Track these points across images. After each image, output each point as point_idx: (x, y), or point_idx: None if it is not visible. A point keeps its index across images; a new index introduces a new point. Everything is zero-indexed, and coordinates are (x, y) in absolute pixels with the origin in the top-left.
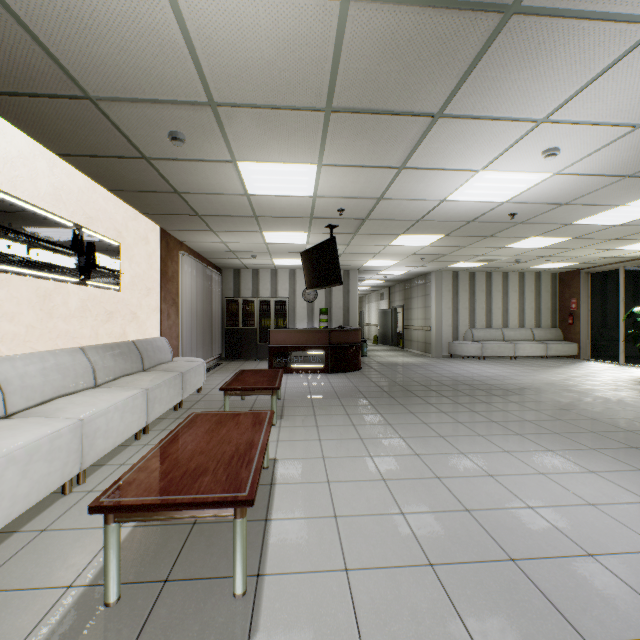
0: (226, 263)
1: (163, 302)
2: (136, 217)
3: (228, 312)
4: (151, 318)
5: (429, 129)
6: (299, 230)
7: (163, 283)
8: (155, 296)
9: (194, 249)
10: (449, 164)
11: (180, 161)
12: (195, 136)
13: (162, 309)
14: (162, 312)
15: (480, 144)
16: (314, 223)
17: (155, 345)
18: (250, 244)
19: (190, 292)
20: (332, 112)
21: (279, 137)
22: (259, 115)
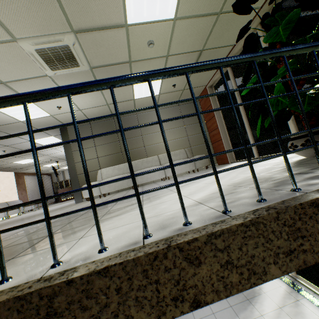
0: (49, 172)
1: (18, 190)
2: (3, 173)
3: (55, 187)
4: (14, 195)
5: (39, 153)
6: (51, 163)
7: (18, 186)
8: (15, 190)
9: (32, 172)
10: (54, 153)
11: (2, 165)
12: (0, 163)
13: (18, 192)
14: (18, 193)
15: (52, 151)
16: (51, 162)
17: (15, 202)
18: (45, 168)
19: (31, 185)
20: (18, 156)
21: (15, 159)
22: (7, 159)
